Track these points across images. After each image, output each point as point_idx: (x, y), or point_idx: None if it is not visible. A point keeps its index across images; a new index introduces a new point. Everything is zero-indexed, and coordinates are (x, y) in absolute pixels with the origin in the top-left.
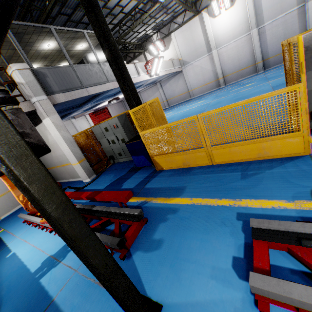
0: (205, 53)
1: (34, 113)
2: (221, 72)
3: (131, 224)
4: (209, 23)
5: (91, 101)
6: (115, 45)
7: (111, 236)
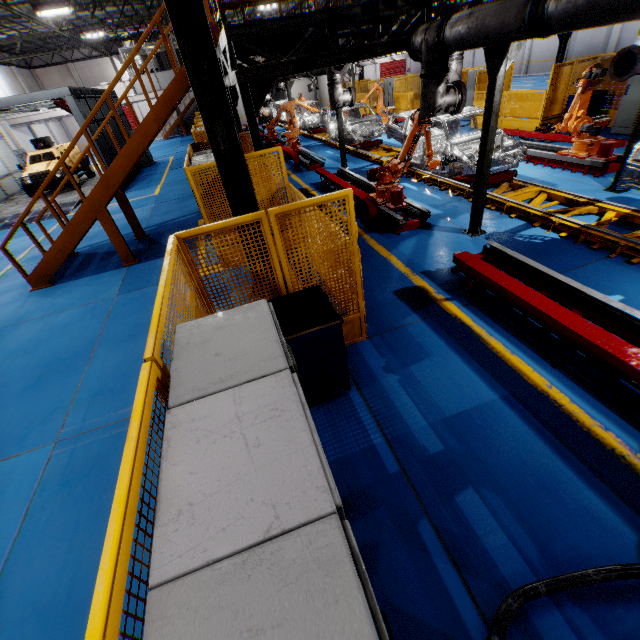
0: None
1: None
2: (528, 54)
3: None
4: None
5: None
6: None
7: None
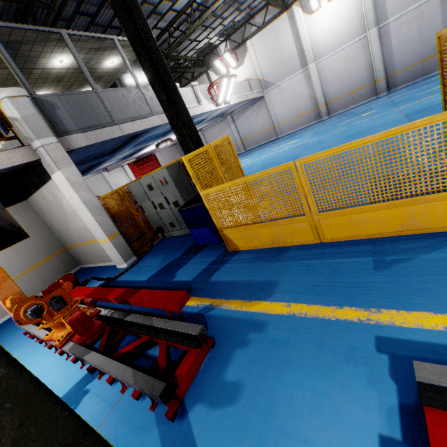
0: (298, 69)
1: (39, 165)
2: (323, 96)
3: (187, 349)
4: (303, 22)
5: (128, 144)
6: (158, 53)
7: (151, 377)
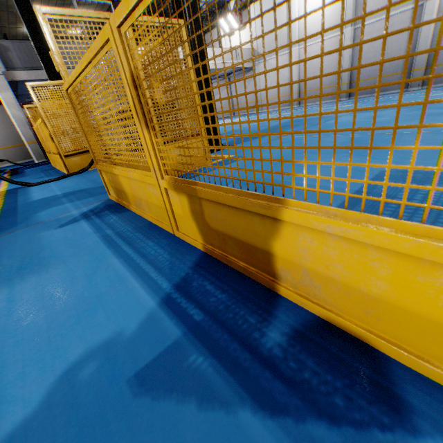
0: (285, 49)
1: None
2: (297, 84)
3: None
4: (296, 1)
5: None
6: (41, 37)
7: None
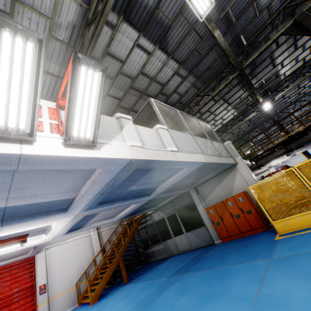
0: (299, 155)
1: None
2: None
3: None
4: None
5: None
6: None
7: None
